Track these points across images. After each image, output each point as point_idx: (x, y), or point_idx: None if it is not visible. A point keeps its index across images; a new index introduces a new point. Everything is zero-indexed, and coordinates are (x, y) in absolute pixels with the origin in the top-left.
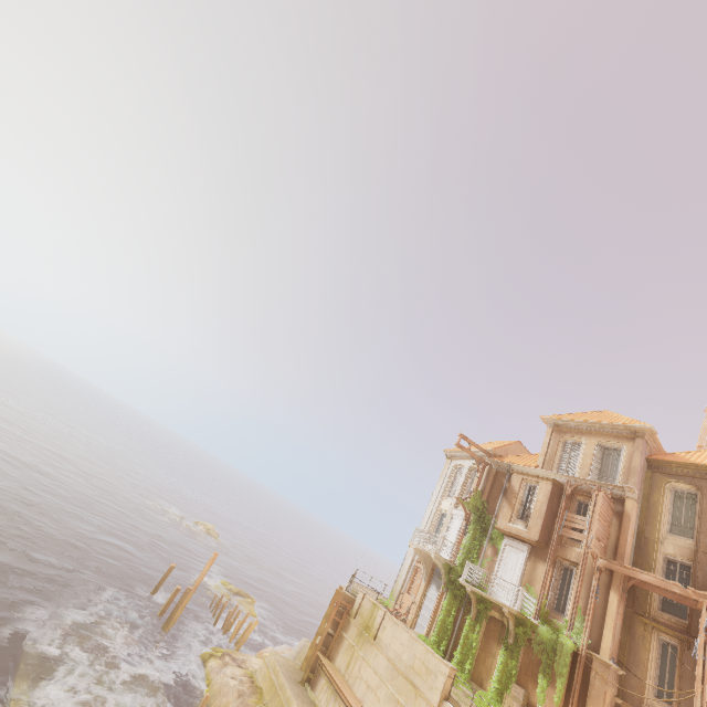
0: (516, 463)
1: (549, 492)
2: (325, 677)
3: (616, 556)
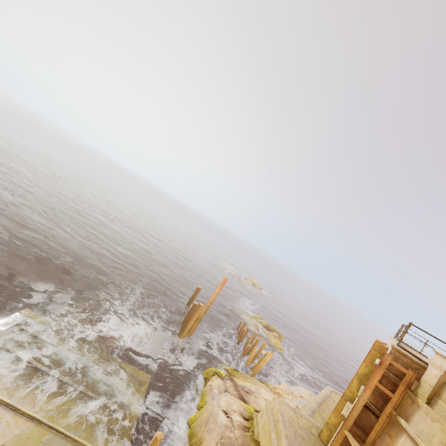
0: None
1: None
2: None
3: None
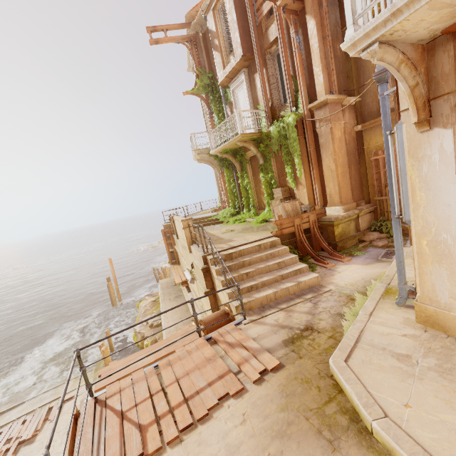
0: (203, 1)
1: None
2: None
3: None
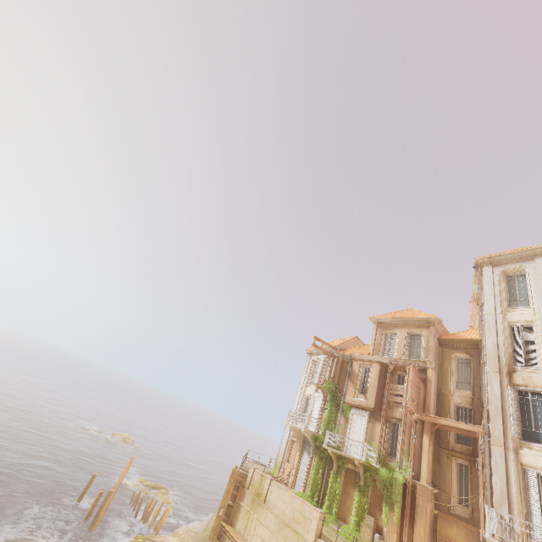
0: (355, 353)
1: (378, 371)
2: (229, 540)
3: (425, 410)
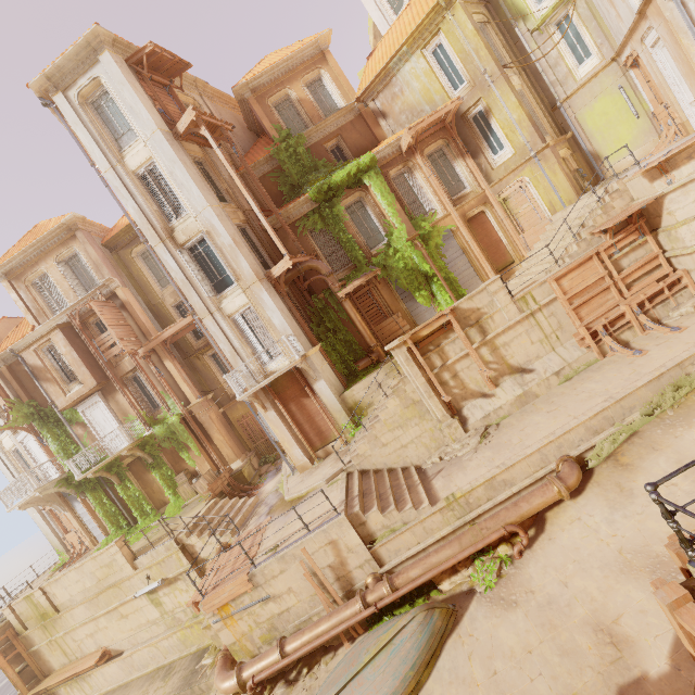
0: (13, 343)
1: (65, 339)
2: (60, 687)
3: (147, 337)
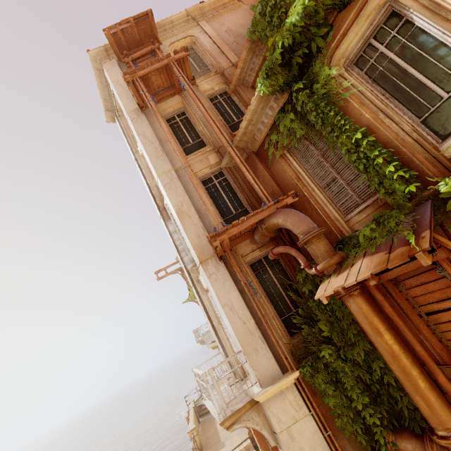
0: None
1: None
2: None
3: None
